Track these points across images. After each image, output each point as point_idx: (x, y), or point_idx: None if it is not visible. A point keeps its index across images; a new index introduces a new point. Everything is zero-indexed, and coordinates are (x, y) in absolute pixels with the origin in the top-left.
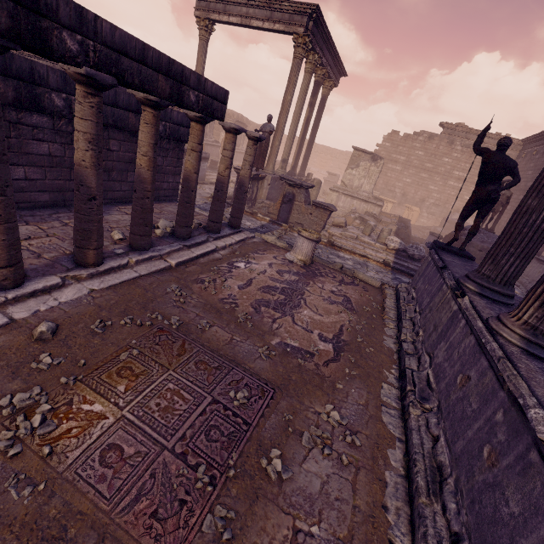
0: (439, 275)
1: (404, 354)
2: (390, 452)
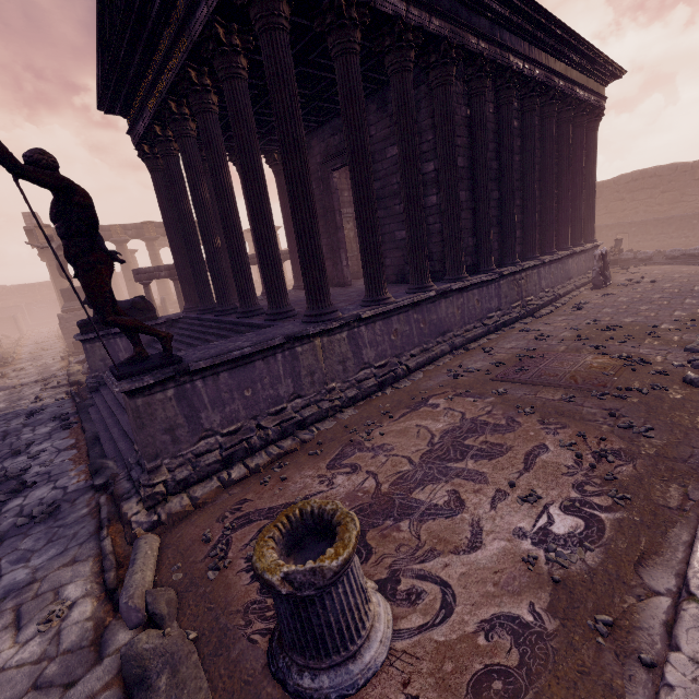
0: (262, 362)
1: (363, 390)
2: (432, 368)
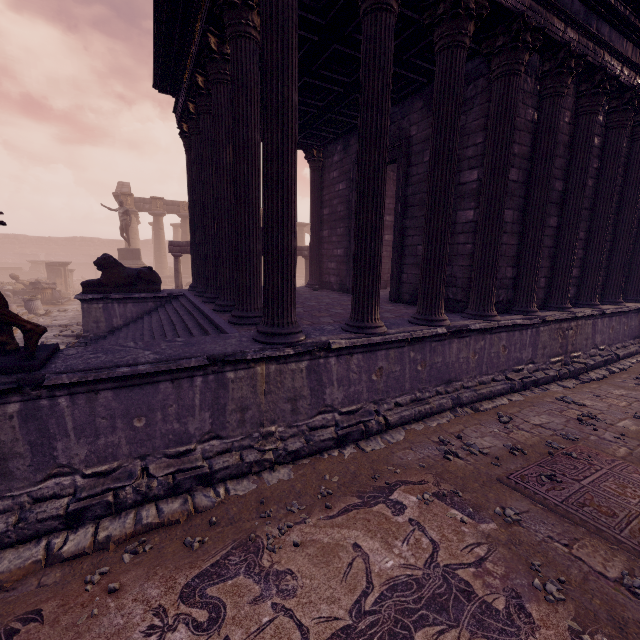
0: (170, 384)
1: (313, 443)
2: (419, 428)
